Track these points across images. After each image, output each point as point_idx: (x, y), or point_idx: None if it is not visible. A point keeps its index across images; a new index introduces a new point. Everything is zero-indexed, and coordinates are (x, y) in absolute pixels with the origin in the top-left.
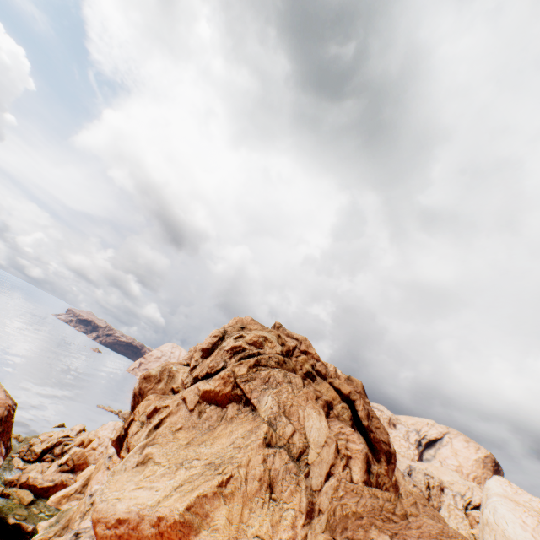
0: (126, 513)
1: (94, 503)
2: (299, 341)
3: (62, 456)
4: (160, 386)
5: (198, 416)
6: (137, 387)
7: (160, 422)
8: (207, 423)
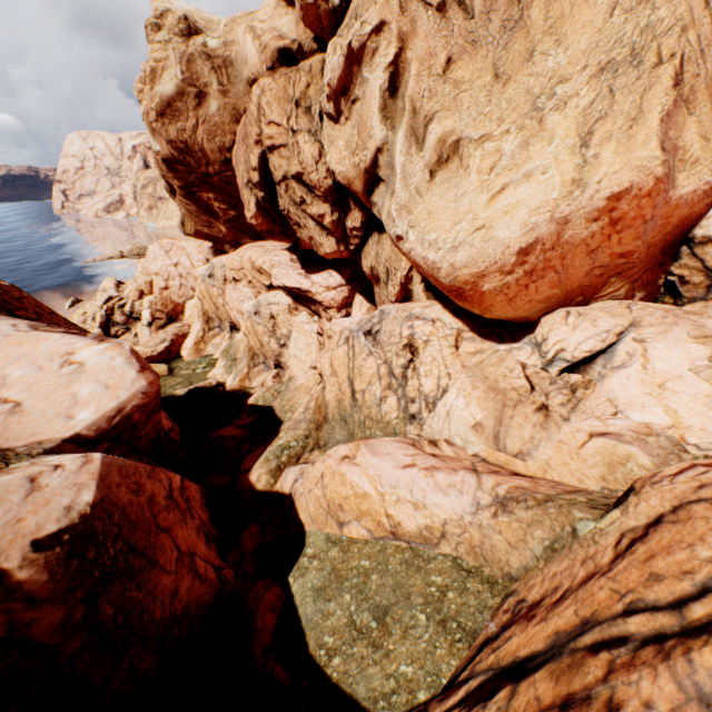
0: (525, 236)
1: (274, 317)
2: None
3: (132, 320)
4: (212, 105)
5: (465, 15)
6: (163, 145)
7: (394, 74)
8: (495, 22)
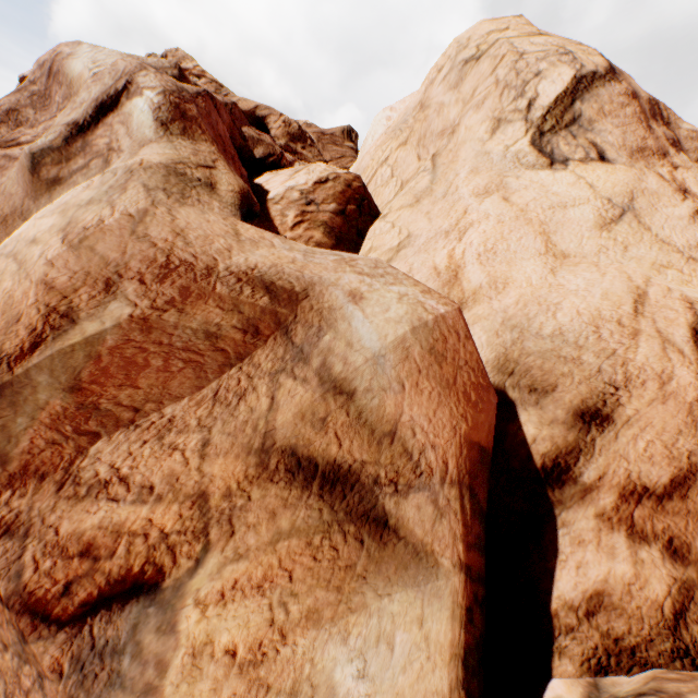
0: None
1: None
2: (164, 56)
3: None
4: None
5: None
6: None
7: None
8: None
